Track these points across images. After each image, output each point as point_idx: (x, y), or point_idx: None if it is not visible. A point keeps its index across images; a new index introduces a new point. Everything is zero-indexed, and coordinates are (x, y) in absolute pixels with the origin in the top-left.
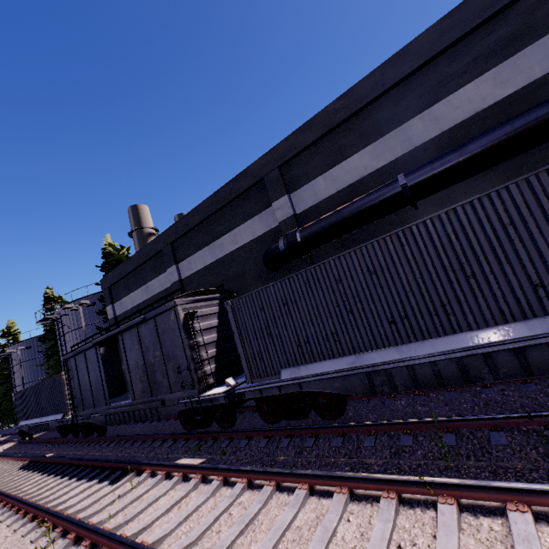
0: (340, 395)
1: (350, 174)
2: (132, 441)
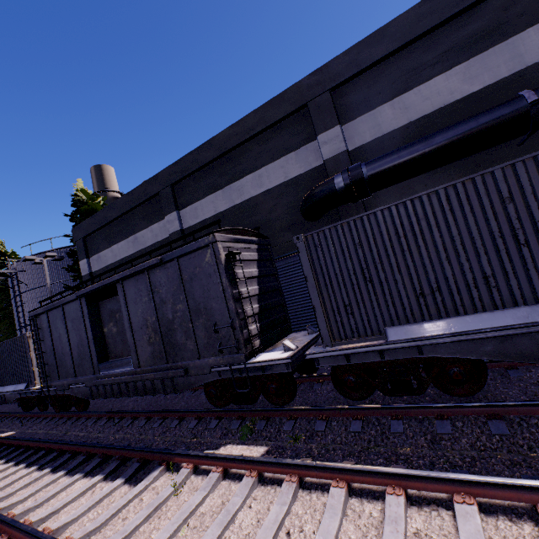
0: (482, 362)
1: (429, 101)
2: (131, 418)
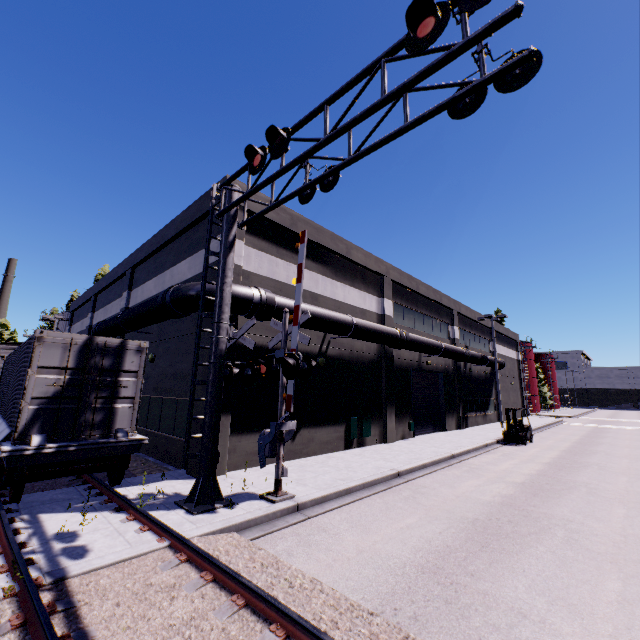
0: None
1: (147, 292)
2: None
